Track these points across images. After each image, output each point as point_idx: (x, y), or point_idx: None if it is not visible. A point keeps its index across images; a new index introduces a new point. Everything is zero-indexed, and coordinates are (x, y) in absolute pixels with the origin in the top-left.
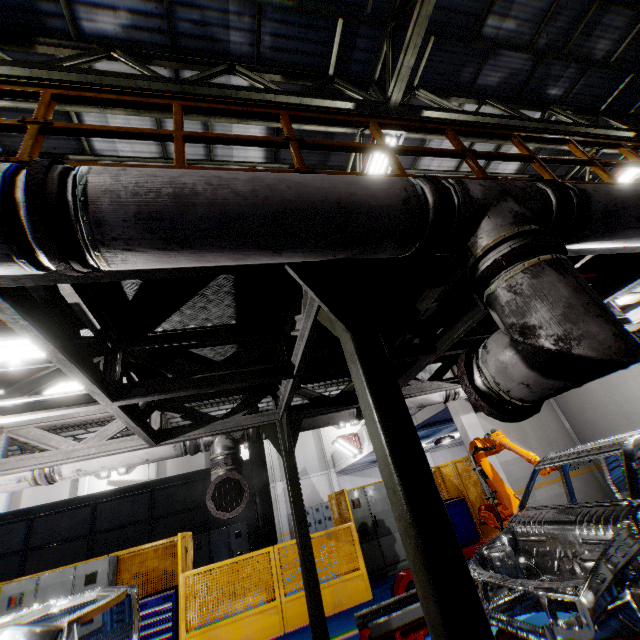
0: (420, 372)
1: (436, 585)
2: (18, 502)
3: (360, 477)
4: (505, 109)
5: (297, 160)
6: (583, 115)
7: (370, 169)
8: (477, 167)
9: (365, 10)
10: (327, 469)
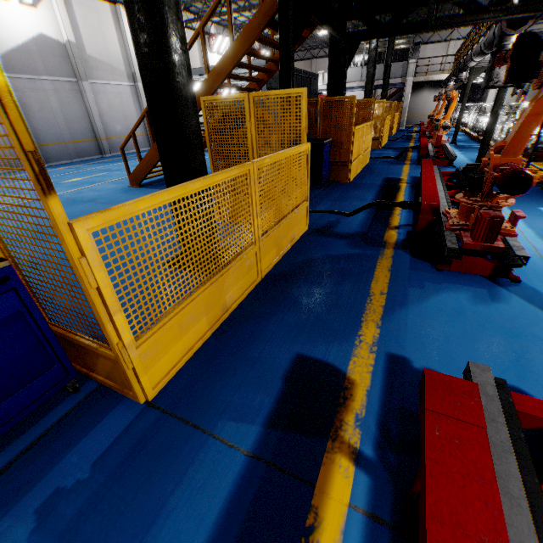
0: (397, 63)
1: None
2: (75, 26)
3: None
4: None
5: None
6: None
7: None
8: None
9: None
10: None
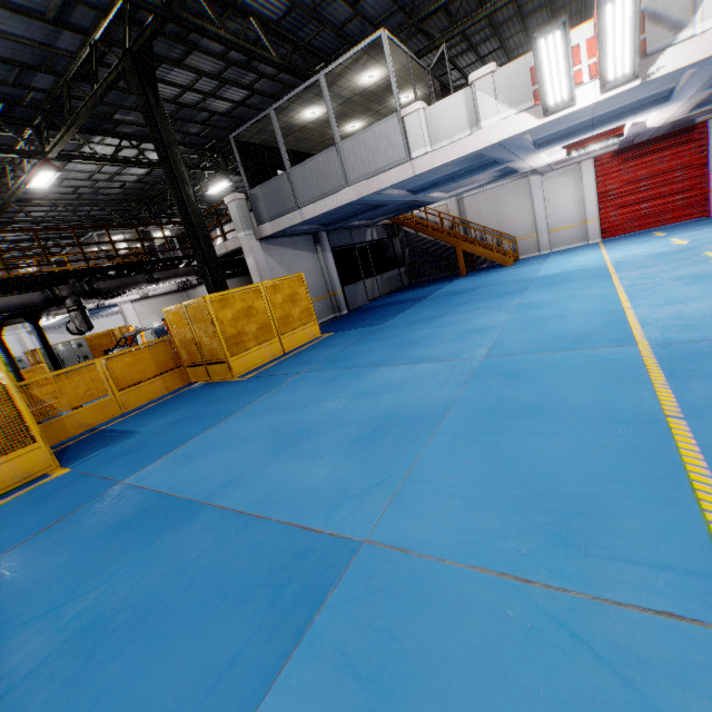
0: None
1: (53, 363)
2: None
3: (58, 334)
4: (137, 150)
5: (5, 263)
6: (195, 149)
7: (38, 179)
8: (83, 254)
9: (23, 101)
10: (17, 330)
